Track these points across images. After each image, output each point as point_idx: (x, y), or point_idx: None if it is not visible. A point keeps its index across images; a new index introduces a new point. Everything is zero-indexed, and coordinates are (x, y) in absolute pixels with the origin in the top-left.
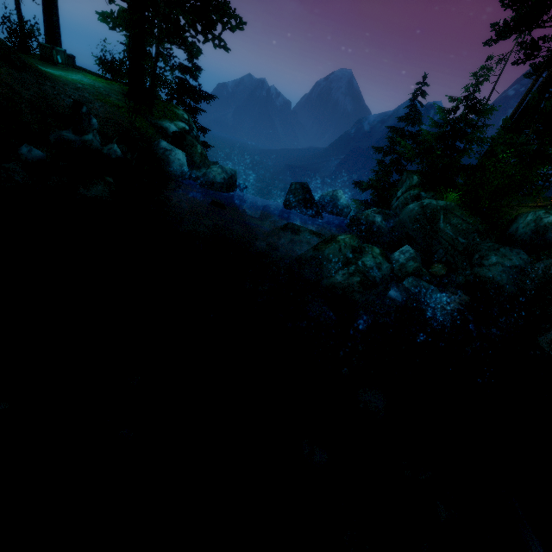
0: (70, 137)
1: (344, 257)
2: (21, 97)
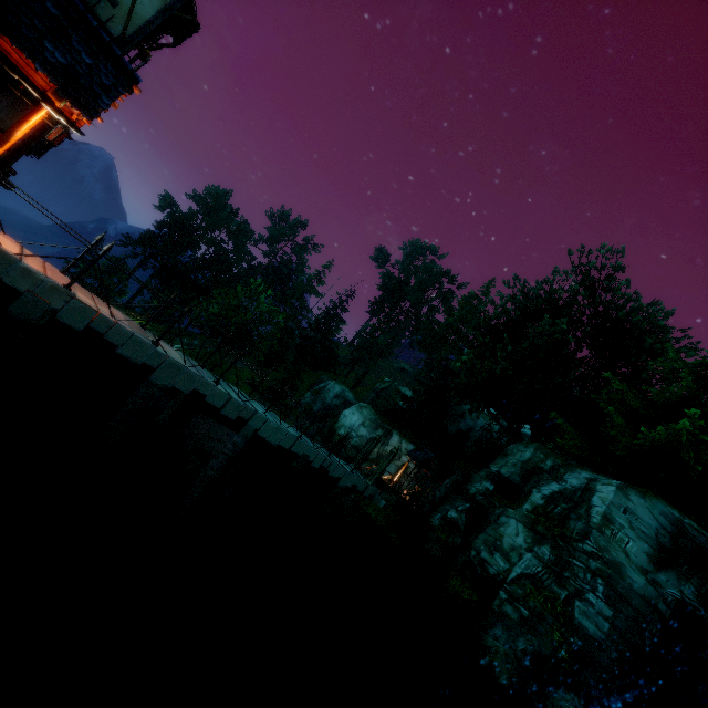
0: None
1: None
2: None
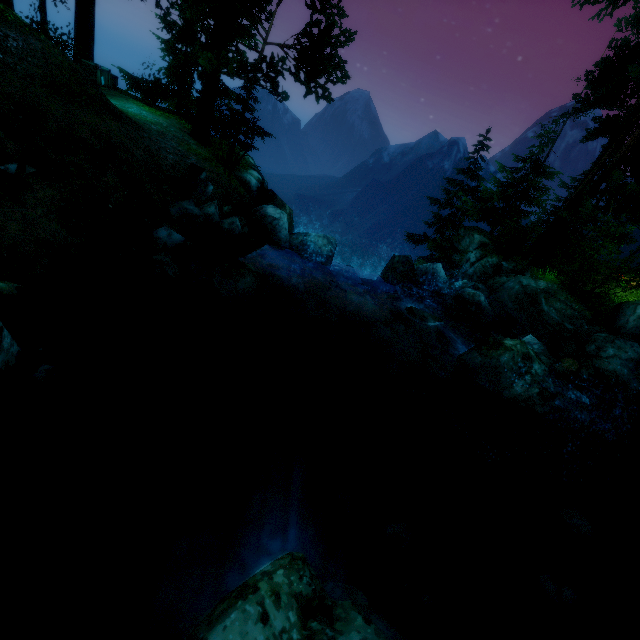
0: (194, 211)
1: (516, 365)
2: (137, 160)
